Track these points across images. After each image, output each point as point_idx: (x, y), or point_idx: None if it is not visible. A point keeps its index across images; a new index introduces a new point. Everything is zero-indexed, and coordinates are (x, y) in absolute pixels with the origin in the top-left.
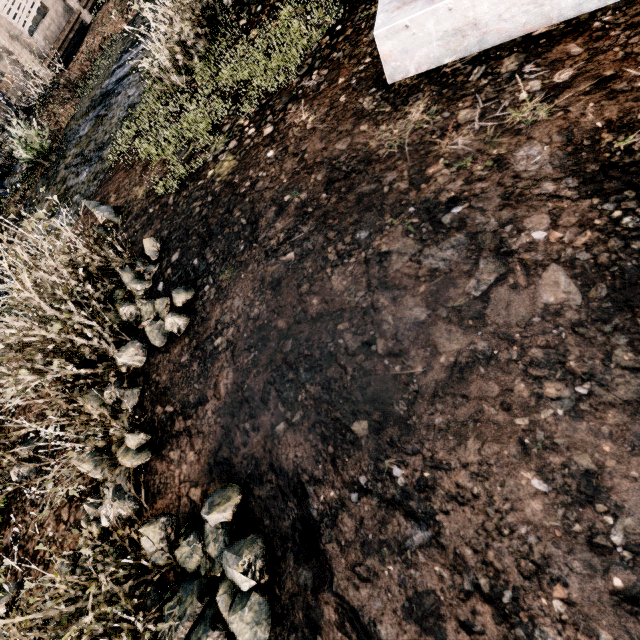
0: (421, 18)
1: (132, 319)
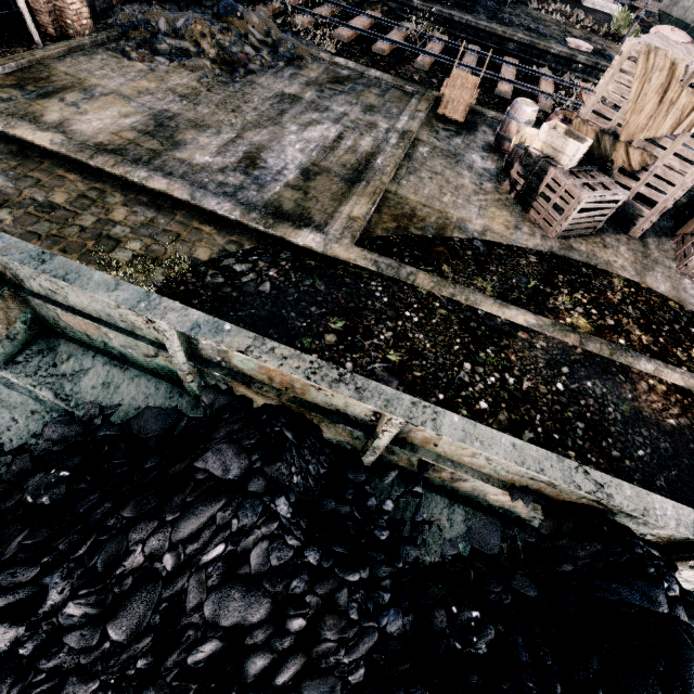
0: None
1: None
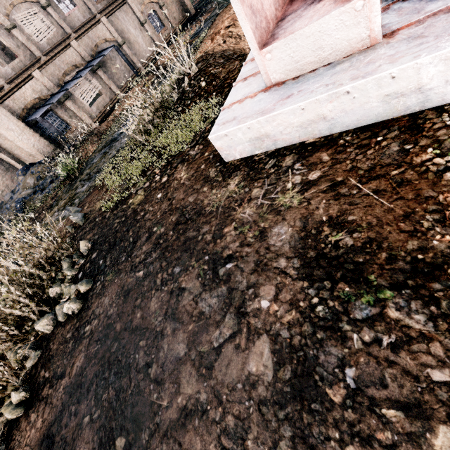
0: (233, 131)
1: (57, 296)
